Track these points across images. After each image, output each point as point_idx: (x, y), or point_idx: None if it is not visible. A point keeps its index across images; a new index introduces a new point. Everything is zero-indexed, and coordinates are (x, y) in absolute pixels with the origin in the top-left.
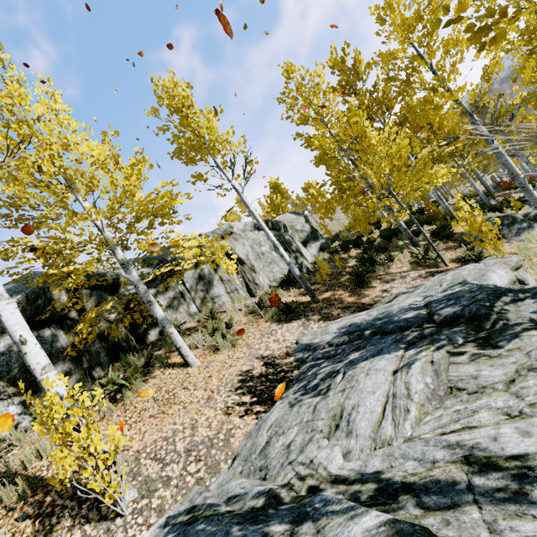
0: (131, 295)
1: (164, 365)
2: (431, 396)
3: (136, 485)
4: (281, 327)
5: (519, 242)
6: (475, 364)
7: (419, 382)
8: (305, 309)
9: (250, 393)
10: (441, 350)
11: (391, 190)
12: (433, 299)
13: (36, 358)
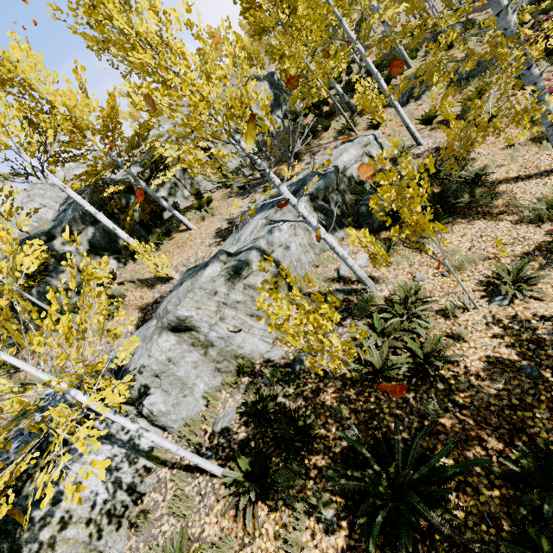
0: (144, 195)
1: (178, 231)
2: (263, 226)
3: (179, 274)
4: (239, 200)
5: (421, 101)
6: (278, 214)
7: (261, 222)
8: (257, 184)
9: (220, 237)
10: (274, 209)
11: (313, 72)
12: (300, 178)
13: (123, 235)
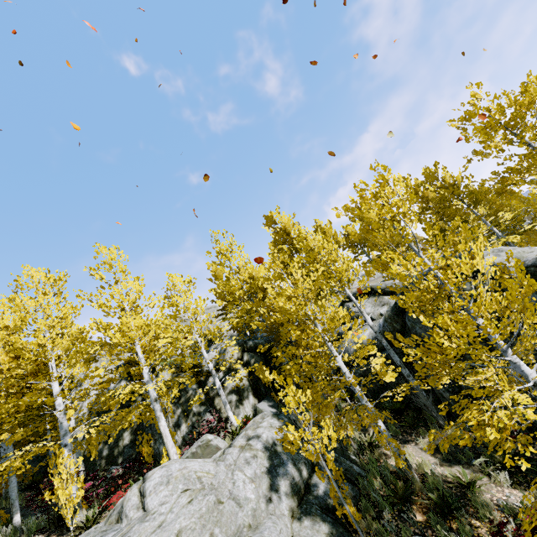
0: None
1: None
2: None
3: None
4: None
5: None
6: None
7: None
8: None
9: None
10: None
11: None
12: None
13: None
